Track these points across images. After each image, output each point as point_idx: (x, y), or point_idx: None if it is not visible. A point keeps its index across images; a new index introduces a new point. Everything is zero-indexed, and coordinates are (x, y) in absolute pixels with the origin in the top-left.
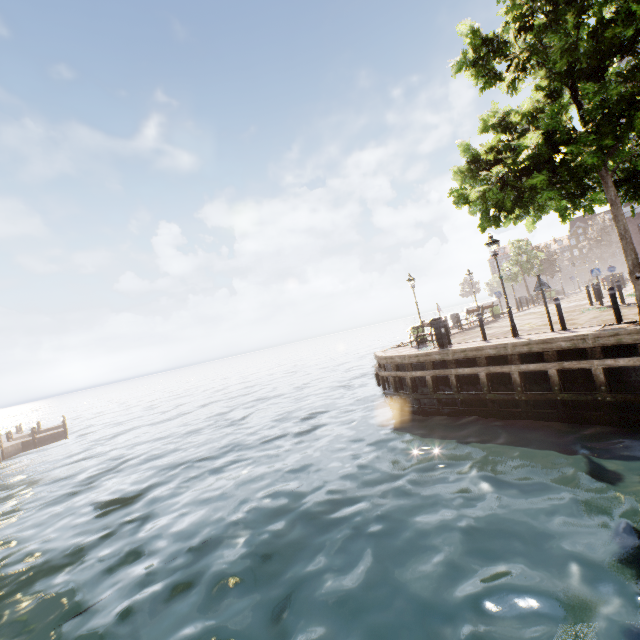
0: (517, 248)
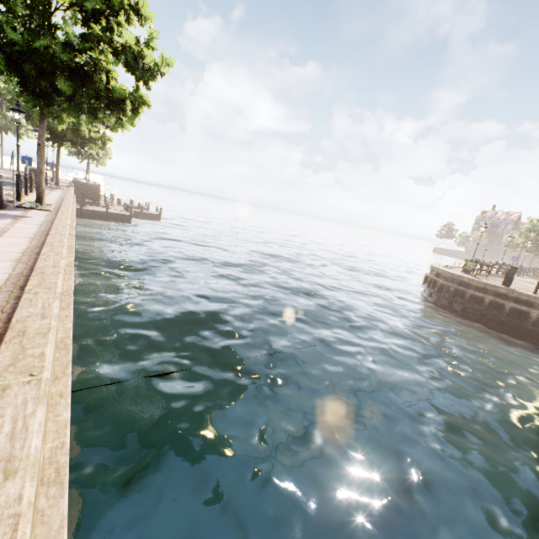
0: (533, 226)
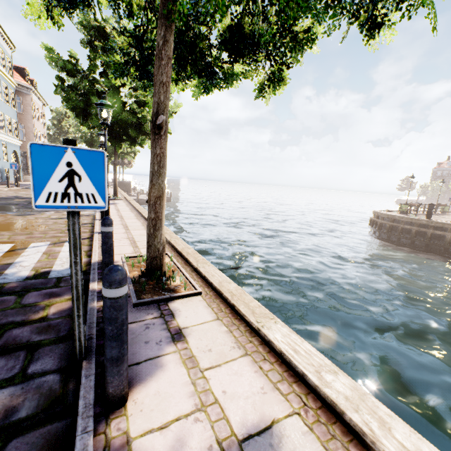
0: None
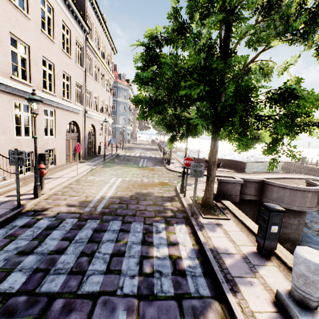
0: None
